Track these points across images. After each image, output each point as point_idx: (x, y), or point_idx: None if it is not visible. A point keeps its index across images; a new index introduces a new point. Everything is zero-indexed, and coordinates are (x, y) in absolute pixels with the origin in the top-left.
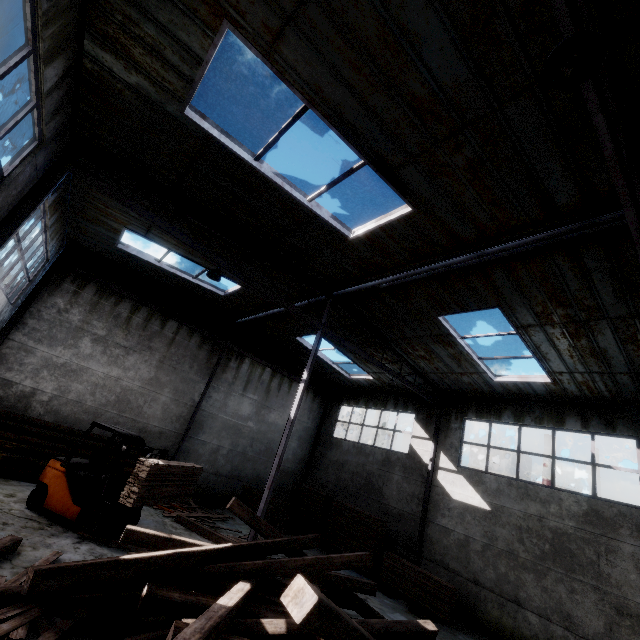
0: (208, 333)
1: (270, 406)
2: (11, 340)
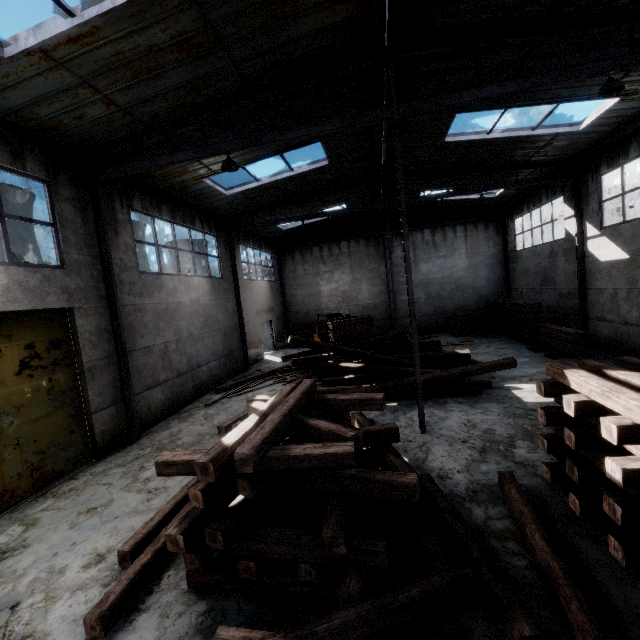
0: (366, 235)
1: (443, 256)
2: (287, 294)
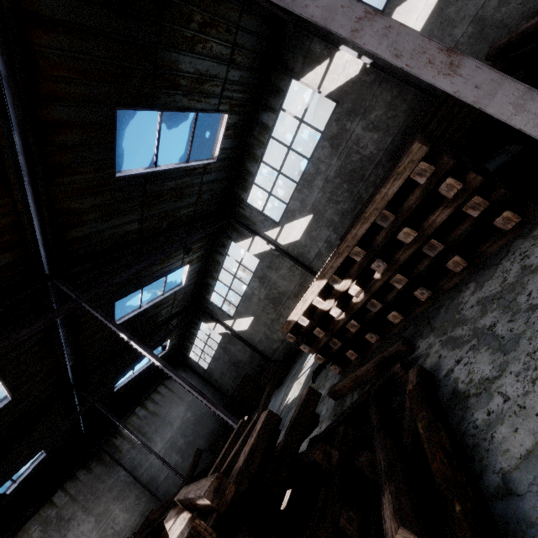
0: (81, 462)
1: (166, 414)
2: None
